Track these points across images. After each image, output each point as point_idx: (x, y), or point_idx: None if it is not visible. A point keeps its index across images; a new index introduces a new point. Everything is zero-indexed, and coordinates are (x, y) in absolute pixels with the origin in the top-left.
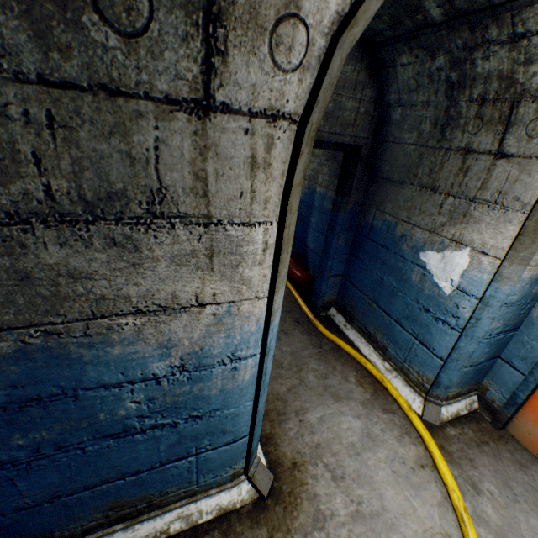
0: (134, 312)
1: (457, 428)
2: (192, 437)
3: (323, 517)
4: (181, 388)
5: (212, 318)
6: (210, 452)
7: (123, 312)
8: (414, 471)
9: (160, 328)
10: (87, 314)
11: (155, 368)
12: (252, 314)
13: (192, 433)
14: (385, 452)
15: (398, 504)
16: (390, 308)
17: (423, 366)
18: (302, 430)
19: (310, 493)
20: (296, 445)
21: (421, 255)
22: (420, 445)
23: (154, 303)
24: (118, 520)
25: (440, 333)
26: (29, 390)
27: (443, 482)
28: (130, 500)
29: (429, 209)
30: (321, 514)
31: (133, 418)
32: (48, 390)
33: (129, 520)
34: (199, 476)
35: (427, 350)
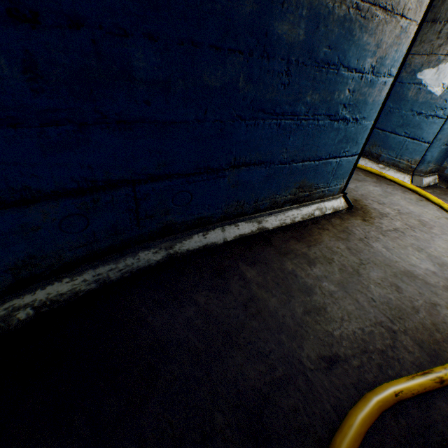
0: (383, 8)
1: (430, 190)
2: (346, 139)
3: (384, 214)
4: (364, 89)
5: (399, 31)
6: (344, 160)
7: (380, 5)
8: (418, 202)
9: (383, 28)
10: (372, 0)
11: (366, 64)
12: (409, 37)
13: (348, 135)
14: (399, 197)
15: (417, 211)
16: (386, 125)
17: (412, 154)
18: (349, 190)
19: (371, 208)
20: (350, 195)
21: (418, 76)
22: (415, 195)
23: (391, 5)
24: (295, 202)
25: (429, 125)
26: (330, 54)
27: (435, 203)
28: (306, 185)
29: (429, 38)
30: (382, 213)
31: (341, 105)
32: (334, 59)
33: (298, 204)
34: (332, 180)
35: (417, 141)
